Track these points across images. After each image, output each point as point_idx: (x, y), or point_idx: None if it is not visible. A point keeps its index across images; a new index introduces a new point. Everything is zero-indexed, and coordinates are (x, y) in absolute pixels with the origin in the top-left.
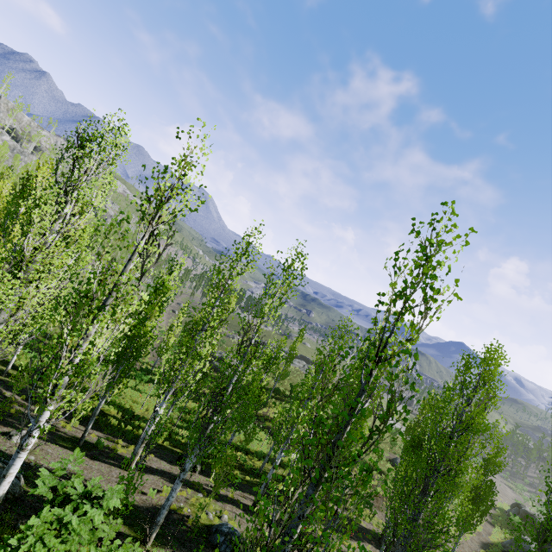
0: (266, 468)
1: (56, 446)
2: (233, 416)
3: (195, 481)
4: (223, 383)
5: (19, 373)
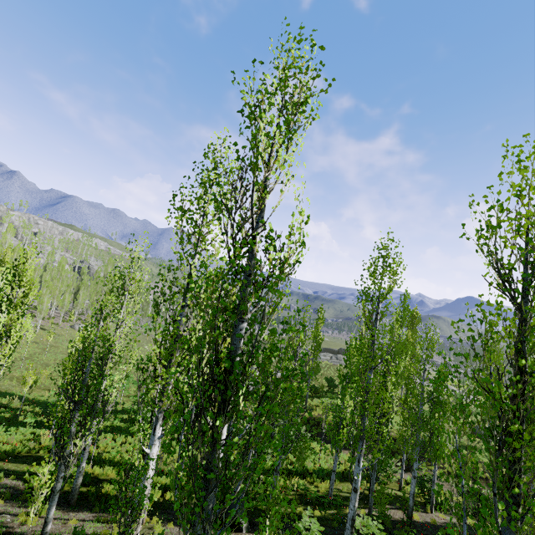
0: (335, 490)
1: None
2: (260, 408)
3: None
4: (215, 336)
5: None
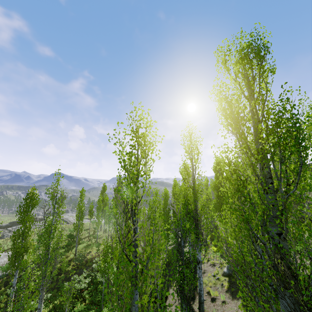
0: None
1: None
2: None
3: None
4: None
5: None
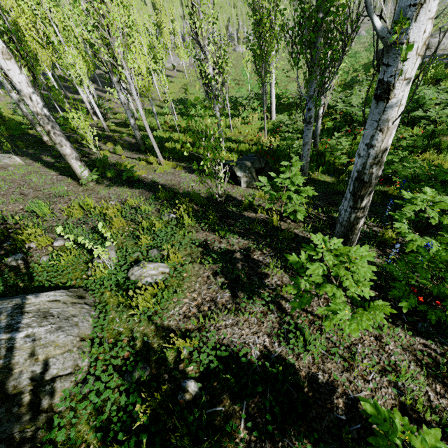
0: None
1: (40, 166)
2: None
3: (193, 195)
4: None
5: (128, 130)
